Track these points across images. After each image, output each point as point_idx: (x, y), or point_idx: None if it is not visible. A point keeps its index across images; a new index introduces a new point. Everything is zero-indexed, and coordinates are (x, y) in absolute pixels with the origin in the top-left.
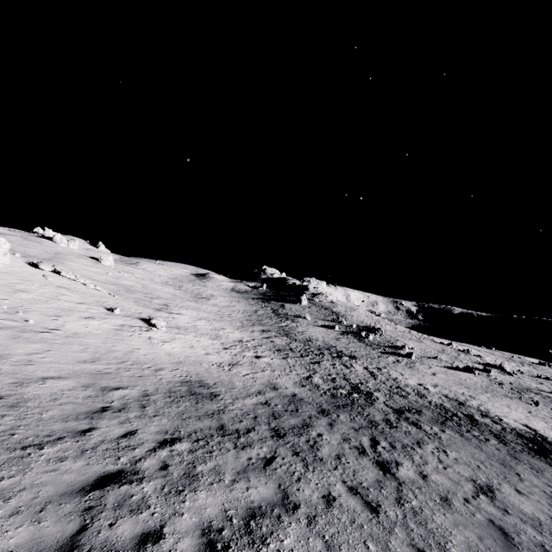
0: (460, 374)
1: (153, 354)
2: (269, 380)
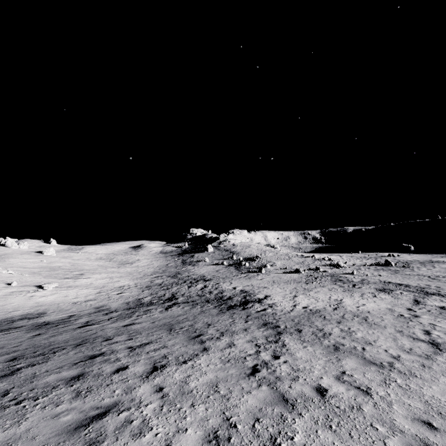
0: (286, 275)
1: (23, 304)
2: (103, 304)
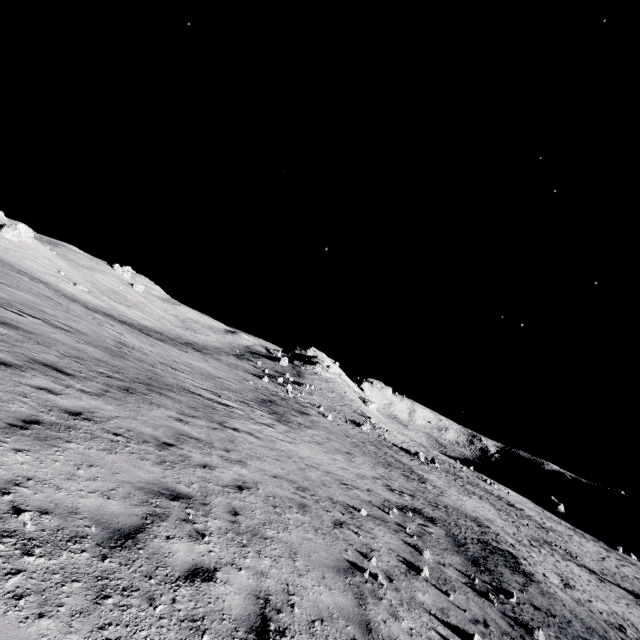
0: (267, 385)
1: (48, 279)
2: (86, 303)
